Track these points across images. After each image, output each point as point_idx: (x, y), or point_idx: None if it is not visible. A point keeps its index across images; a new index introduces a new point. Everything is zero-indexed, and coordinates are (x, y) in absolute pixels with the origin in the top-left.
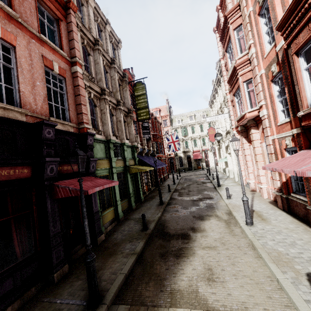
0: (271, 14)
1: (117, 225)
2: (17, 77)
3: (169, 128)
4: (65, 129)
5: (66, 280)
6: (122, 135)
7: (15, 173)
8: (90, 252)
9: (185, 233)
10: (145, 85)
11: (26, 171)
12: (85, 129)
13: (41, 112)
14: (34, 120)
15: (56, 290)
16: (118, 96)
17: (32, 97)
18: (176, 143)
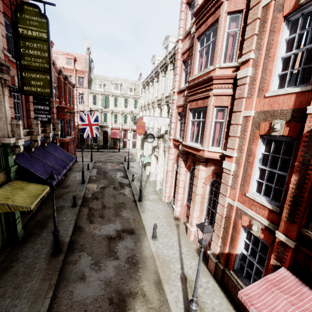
0: None
1: None
2: None
3: (86, 90)
4: None
5: None
6: None
7: None
8: None
9: None
10: (46, 21)
11: None
12: None
13: None
14: None
15: None
16: None
17: None
18: (94, 128)
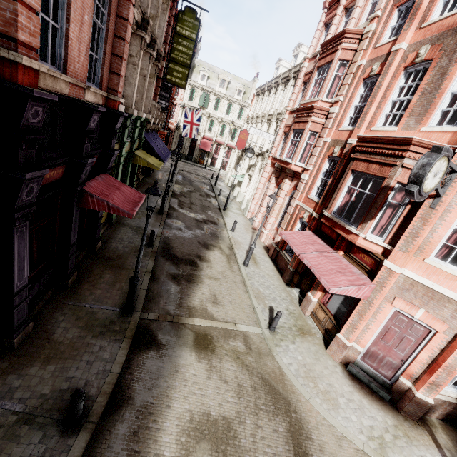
0: (368, 104)
1: (110, 229)
2: (68, 7)
3: None
4: (96, 100)
5: (80, 287)
6: (141, 103)
7: (53, 175)
8: (137, 277)
9: (193, 260)
10: (199, 25)
11: (61, 171)
12: (117, 103)
13: (80, 73)
14: (74, 90)
15: (76, 296)
16: (155, 28)
17: (77, 47)
18: (195, 127)
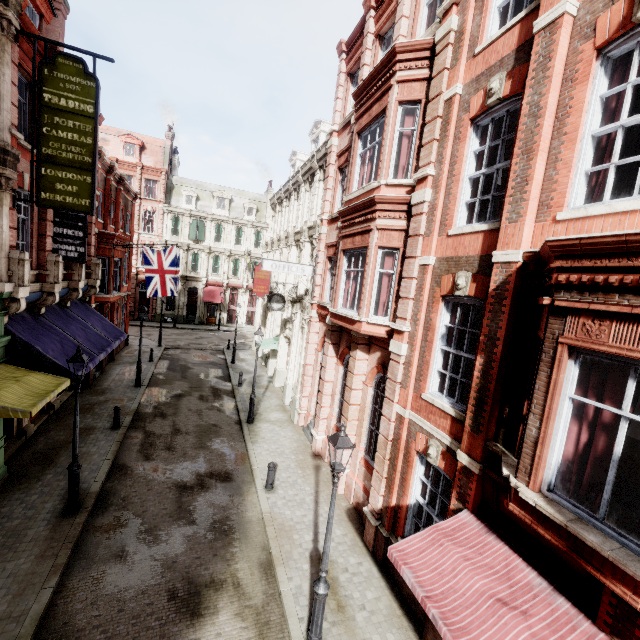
0: (517, 161)
1: None
2: None
3: (160, 206)
4: None
5: None
6: None
7: None
8: None
9: None
10: (96, 86)
11: None
12: None
13: None
14: None
15: None
16: None
17: None
18: (169, 278)
